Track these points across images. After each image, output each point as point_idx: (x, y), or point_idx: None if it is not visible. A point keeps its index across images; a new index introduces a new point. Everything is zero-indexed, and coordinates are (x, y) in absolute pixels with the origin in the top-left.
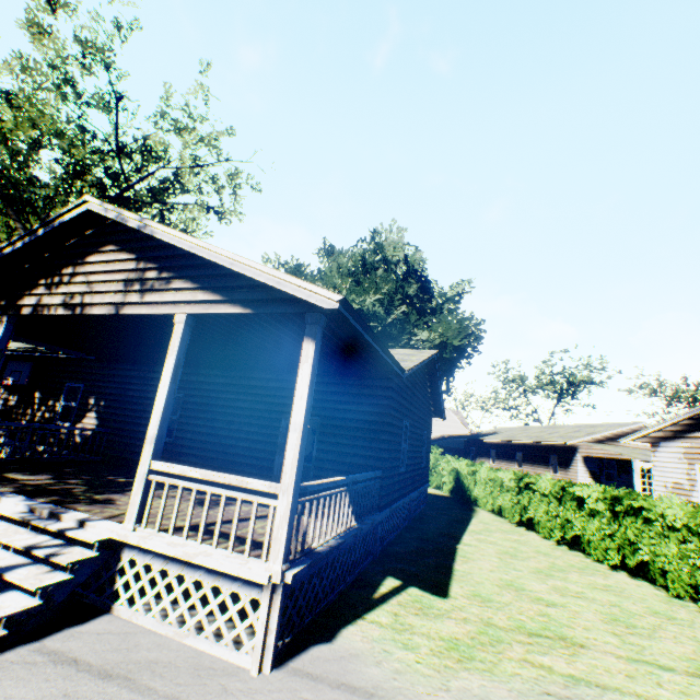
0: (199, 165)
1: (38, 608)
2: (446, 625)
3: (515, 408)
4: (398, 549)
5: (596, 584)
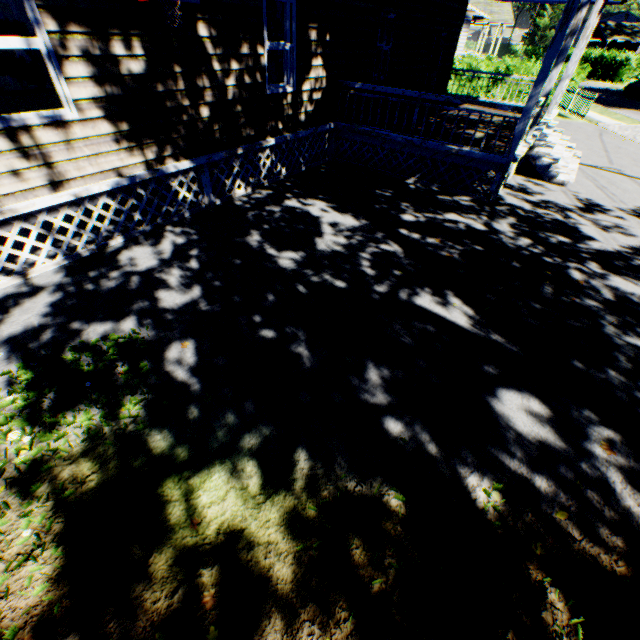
0: None
1: None
2: None
3: None
4: None
5: None
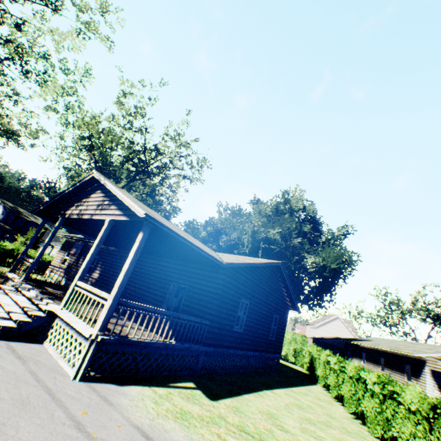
0: (180, 156)
1: (15, 329)
2: (193, 406)
3: (393, 325)
4: (218, 377)
5: (345, 440)
